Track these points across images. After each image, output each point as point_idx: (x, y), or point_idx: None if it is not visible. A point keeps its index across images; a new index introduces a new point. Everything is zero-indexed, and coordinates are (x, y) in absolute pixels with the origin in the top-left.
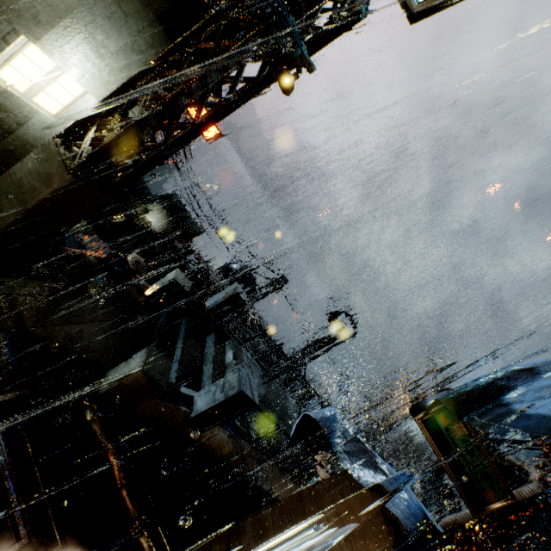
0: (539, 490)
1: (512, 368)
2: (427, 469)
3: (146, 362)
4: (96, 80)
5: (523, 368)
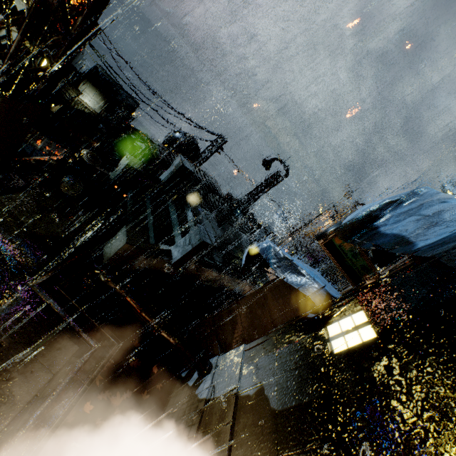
0: (409, 262)
1: (384, 202)
2: None
3: (129, 236)
4: None
5: (391, 200)
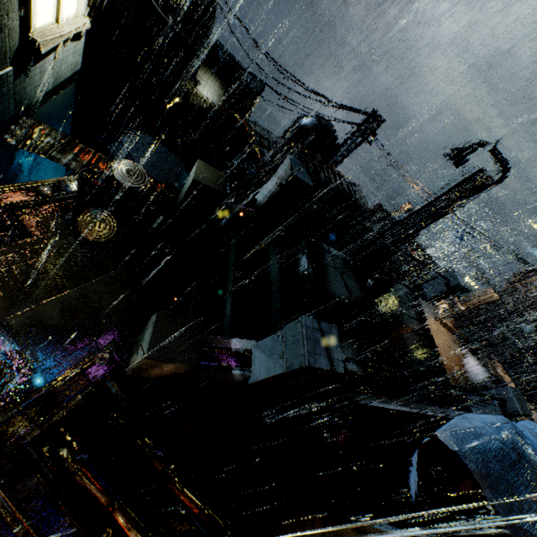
0: None
1: None
2: None
3: (154, 341)
4: None
5: None
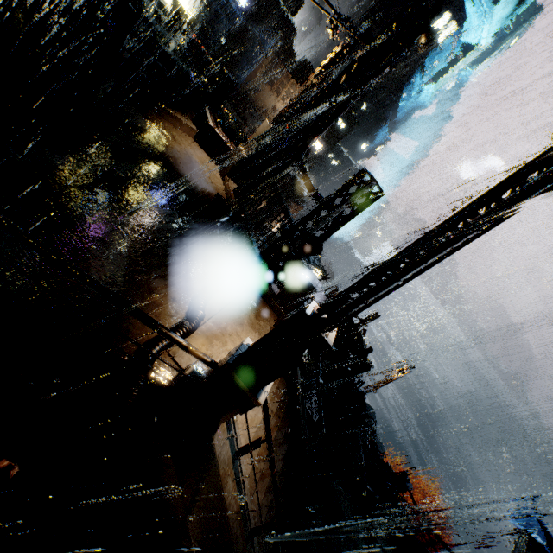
0: None
1: None
2: None
3: None
4: None
5: None
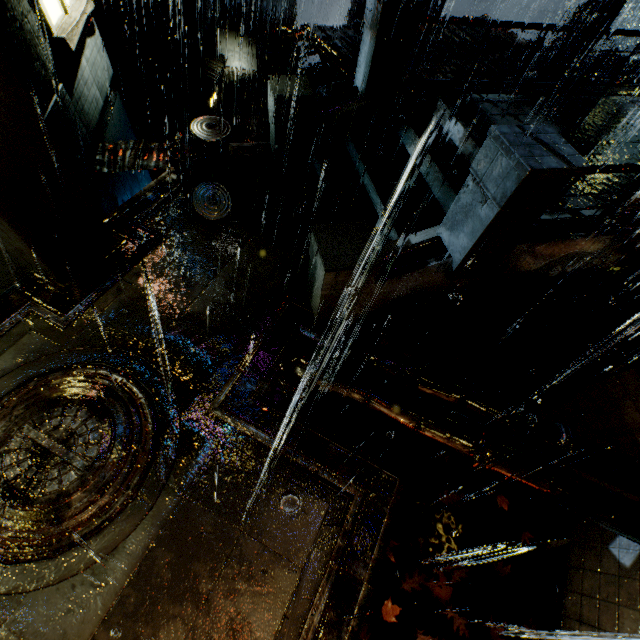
0: None
1: None
2: None
3: (325, 254)
4: None
5: None
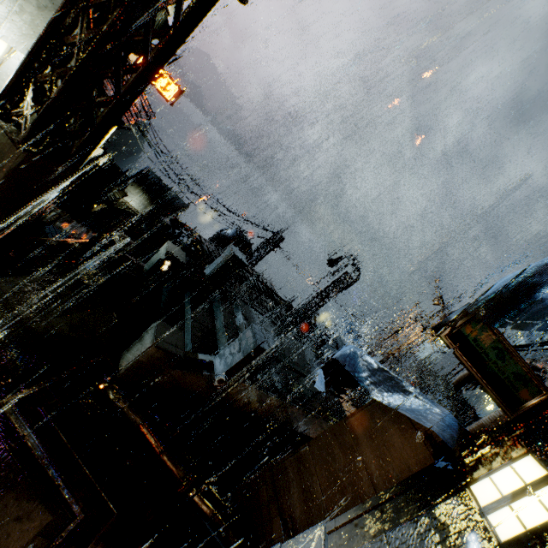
0: None
1: (543, 262)
2: (442, 388)
3: (158, 337)
4: (17, 29)
5: None
